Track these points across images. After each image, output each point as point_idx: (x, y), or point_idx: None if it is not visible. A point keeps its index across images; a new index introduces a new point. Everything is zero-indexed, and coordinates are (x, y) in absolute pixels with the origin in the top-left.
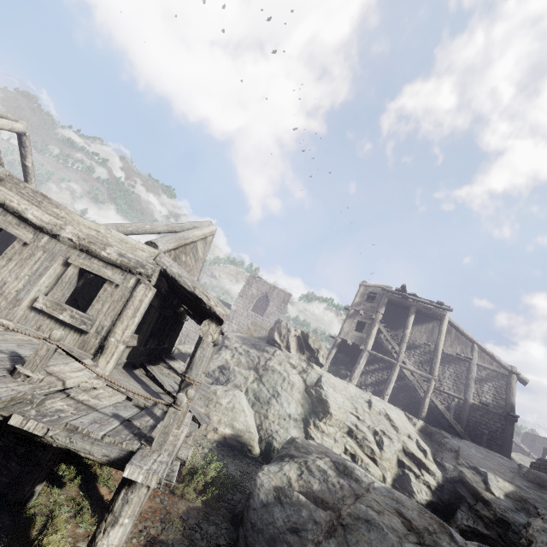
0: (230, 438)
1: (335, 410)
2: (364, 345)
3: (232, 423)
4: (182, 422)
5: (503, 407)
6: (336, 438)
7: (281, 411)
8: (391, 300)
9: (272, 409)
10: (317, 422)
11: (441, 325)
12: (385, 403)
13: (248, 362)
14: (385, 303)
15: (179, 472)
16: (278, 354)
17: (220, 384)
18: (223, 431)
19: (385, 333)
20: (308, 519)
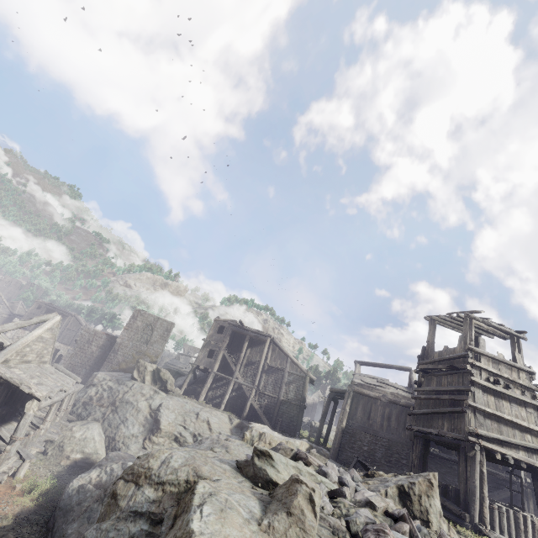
0: (80, 460)
1: (165, 426)
2: (212, 368)
3: (83, 450)
4: (2, 463)
5: (300, 399)
6: (165, 445)
7: (127, 433)
8: (234, 331)
9: (120, 433)
10: (151, 436)
11: (264, 348)
12: (213, 412)
13: (110, 398)
14: (229, 334)
15: (23, 491)
16: (134, 388)
17: (84, 419)
18: (75, 457)
19: (227, 357)
20: (89, 497)
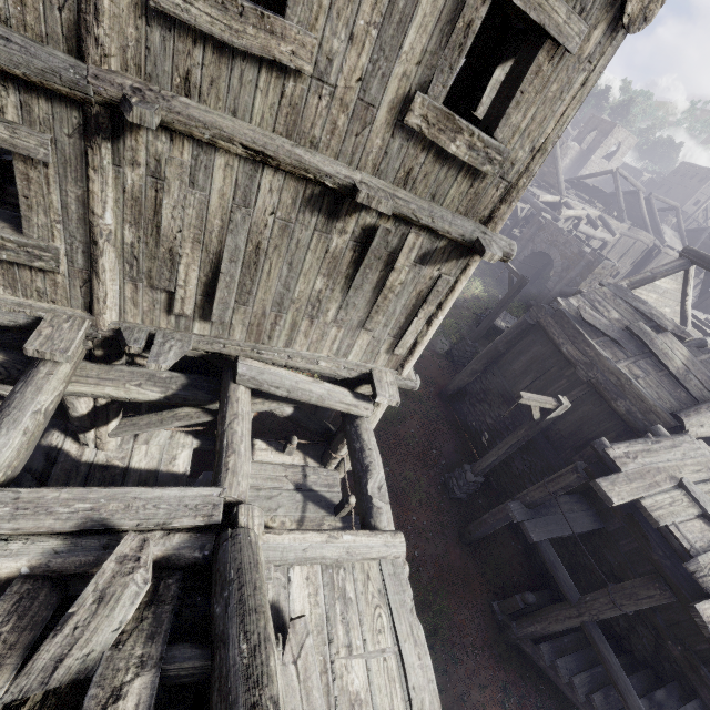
0: None
1: None
2: (692, 215)
3: None
4: None
5: None
6: None
7: None
8: None
9: None
10: None
11: None
12: None
13: None
14: None
15: None
16: None
17: None
18: None
19: (708, 209)
20: None
